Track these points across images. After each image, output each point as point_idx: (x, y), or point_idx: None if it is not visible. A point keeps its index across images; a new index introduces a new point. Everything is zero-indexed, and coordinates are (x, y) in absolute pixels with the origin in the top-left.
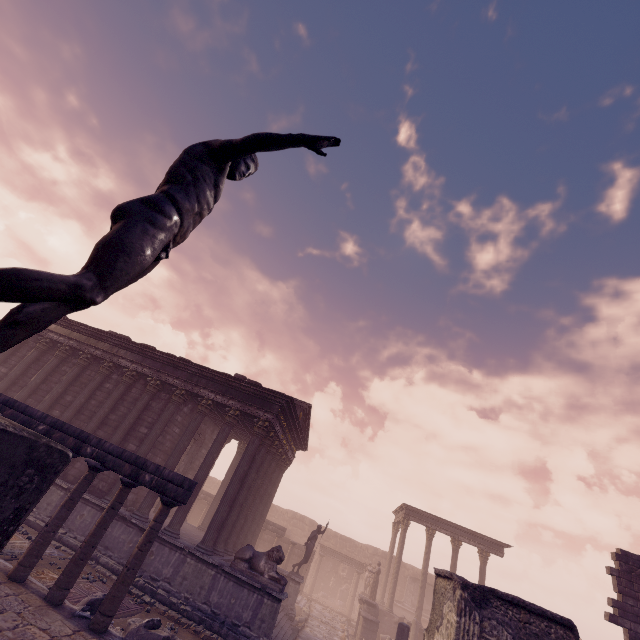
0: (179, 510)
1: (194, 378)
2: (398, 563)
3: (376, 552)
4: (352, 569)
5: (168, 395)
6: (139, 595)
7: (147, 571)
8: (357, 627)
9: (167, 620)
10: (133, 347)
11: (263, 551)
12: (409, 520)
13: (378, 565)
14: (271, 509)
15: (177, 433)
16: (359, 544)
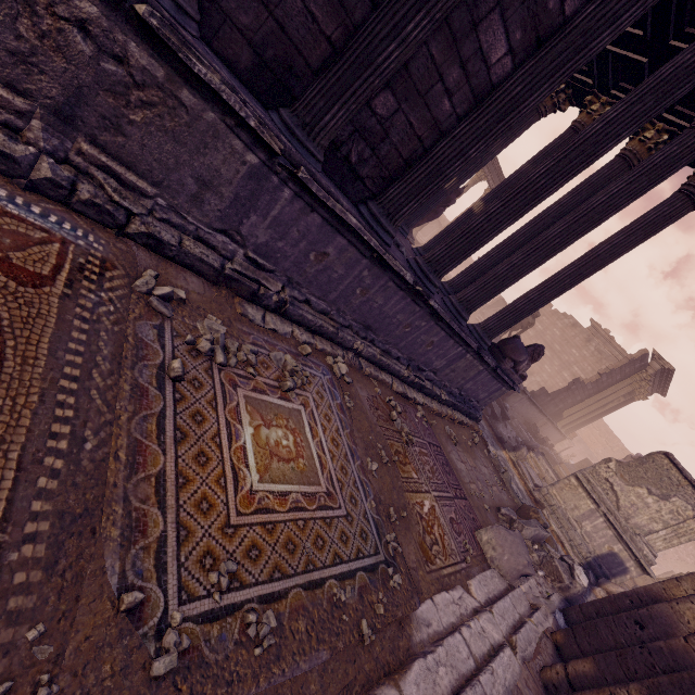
0: (495, 294)
1: None
2: None
3: None
4: None
5: None
6: (415, 399)
7: (416, 361)
8: None
9: (438, 420)
10: None
11: None
12: None
13: None
14: None
15: None
16: None
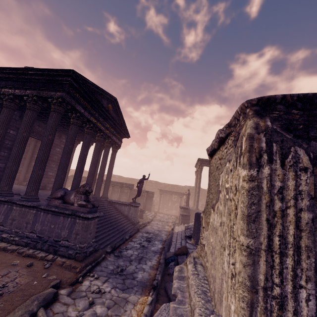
0: (3, 177)
1: None
2: (199, 187)
3: (190, 188)
4: (178, 197)
5: None
6: None
7: None
8: (179, 219)
9: None
10: None
11: (126, 198)
12: (202, 166)
13: (188, 191)
14: (134, 181)
15: (14, 134)
16: (181, 186)
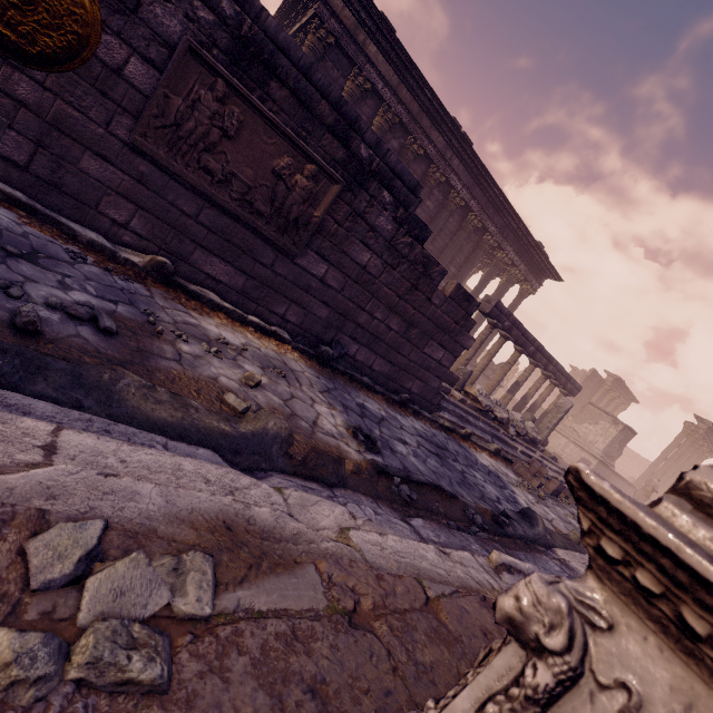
0: None
1: (506, 231)
2: None
3: None
4: None
5: (476, 237)
6: None
7: None
8: None
9: None
10: (471, 163)
11: None
12: None
13: None
14: None
15: None
16: None
